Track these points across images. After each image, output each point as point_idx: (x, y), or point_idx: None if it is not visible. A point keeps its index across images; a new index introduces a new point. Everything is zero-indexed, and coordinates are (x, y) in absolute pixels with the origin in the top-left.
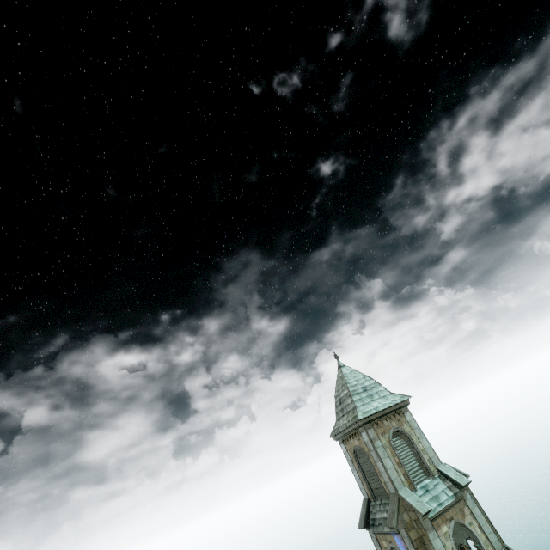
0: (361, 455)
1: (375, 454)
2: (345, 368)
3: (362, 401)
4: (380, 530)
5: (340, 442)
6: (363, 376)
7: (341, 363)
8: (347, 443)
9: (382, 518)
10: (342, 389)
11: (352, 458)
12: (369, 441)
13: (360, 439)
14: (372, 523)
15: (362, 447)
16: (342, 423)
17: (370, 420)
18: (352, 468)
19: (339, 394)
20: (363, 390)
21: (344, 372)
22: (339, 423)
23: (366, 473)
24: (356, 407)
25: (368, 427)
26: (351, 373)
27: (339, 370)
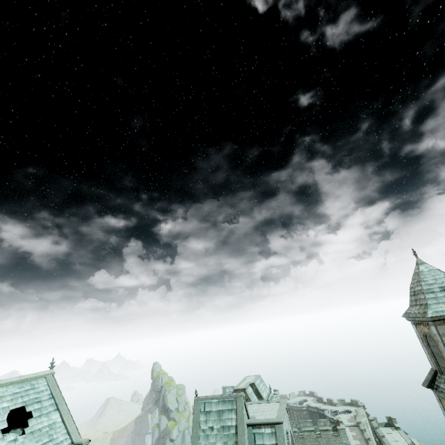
0: (430, 340)
1: (442, 345)
2: (423, 265)
3: (436, 300)
4: (440, 396)
5: (412, 323)
6: (444, 276)
7: (419, 261)
8: (418, 326)
9: (444, 389)
10: (416, 284)
11: (422, 338)
12: (437, 335)
13: (429, 329)
14: (435, 388)
15: (431, 335)
16: (413, 311)
17: (442, 319)
18: (422, 345)
19: (414, 287)
20: (441, 290)
21: (420, 270)
22: (411, 309)
23: (434, 354)
24: (427, 305)
25: (438, 324)
26: (429, 271)
27: (416, 267)
